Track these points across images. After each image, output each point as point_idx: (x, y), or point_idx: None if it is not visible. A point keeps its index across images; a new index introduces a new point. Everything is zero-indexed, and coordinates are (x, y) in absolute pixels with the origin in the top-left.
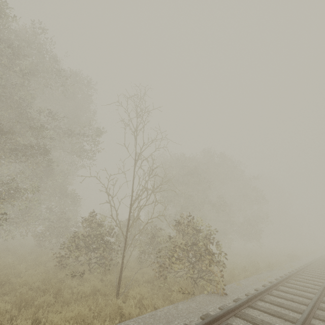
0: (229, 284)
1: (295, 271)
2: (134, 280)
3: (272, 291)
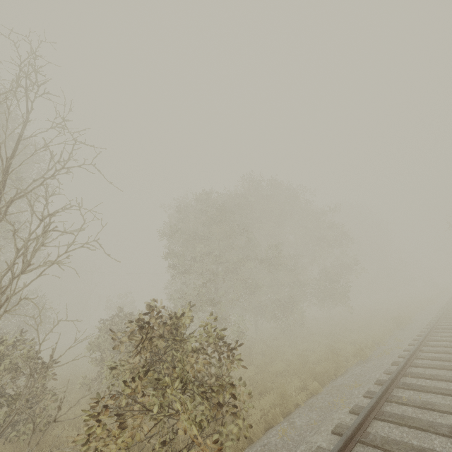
0: (265, 437)
1: (404, 363)
2: None
3: (352, 451)
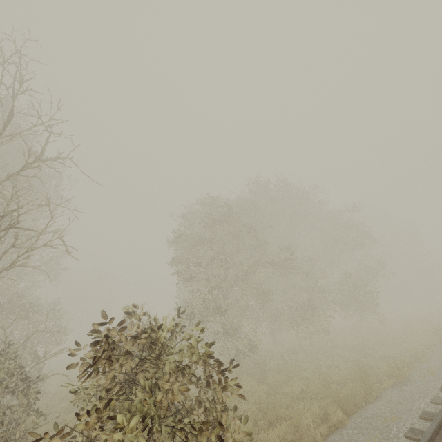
0: None
1: None
2: None
3: None
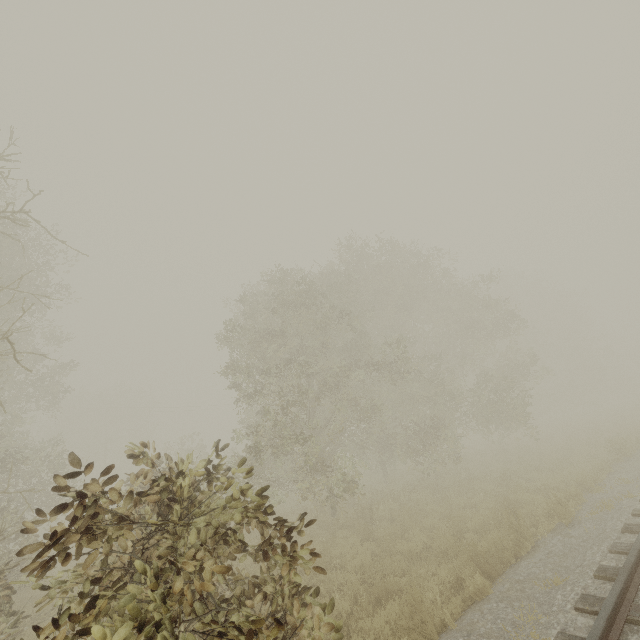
0: None
1: None
2: None
3: None
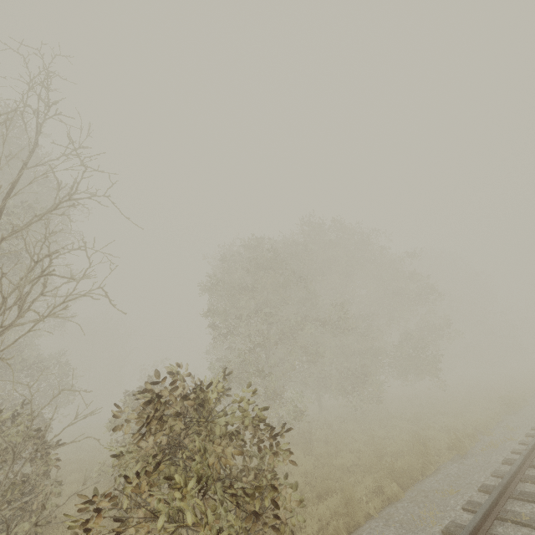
0: None
1: (520, 462)
2: None
3: None
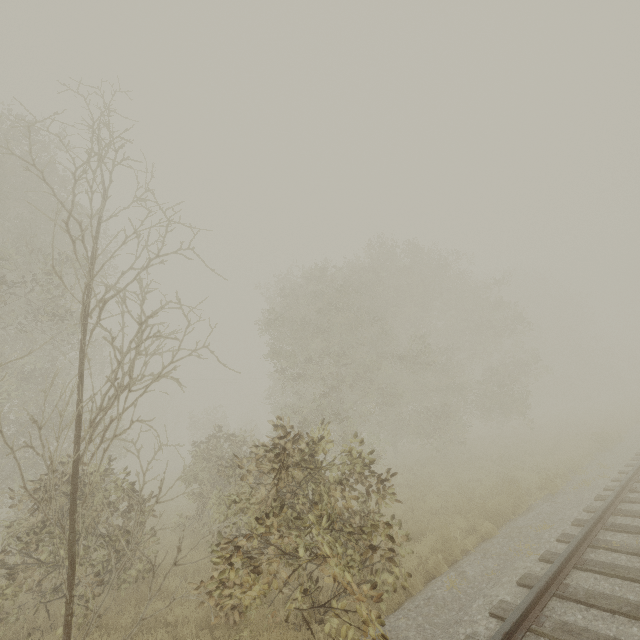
0: (428, 589)
1: (613, 497)
2: (176, 622)
3: (546, 607)
